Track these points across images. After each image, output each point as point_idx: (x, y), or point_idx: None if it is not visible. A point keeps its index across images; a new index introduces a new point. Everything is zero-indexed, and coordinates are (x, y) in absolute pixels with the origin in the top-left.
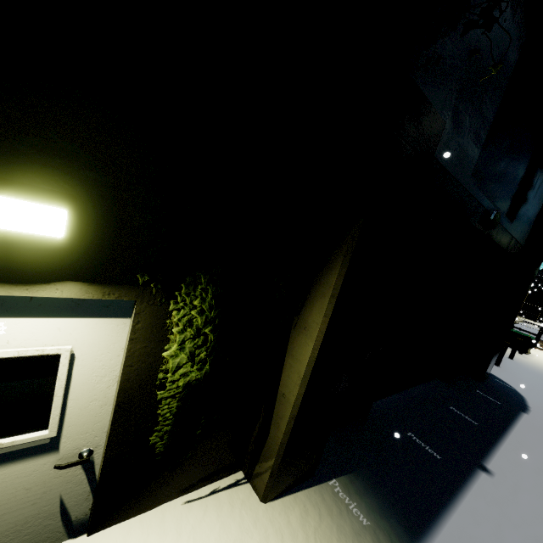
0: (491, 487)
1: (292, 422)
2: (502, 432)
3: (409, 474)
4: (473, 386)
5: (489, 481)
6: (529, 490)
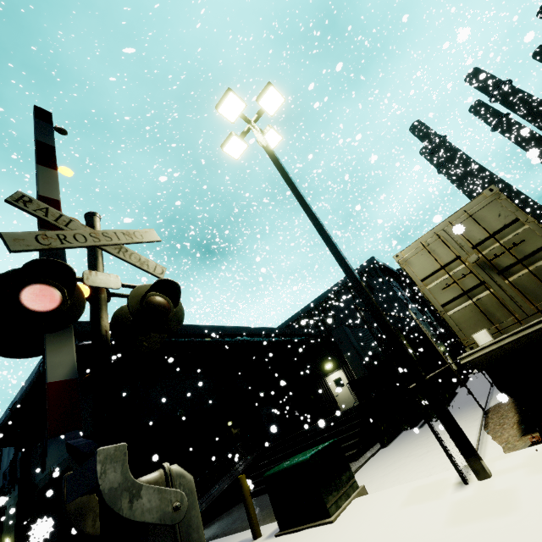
0: None
1: None
2: None
3: None
4: None
5: None
6: None
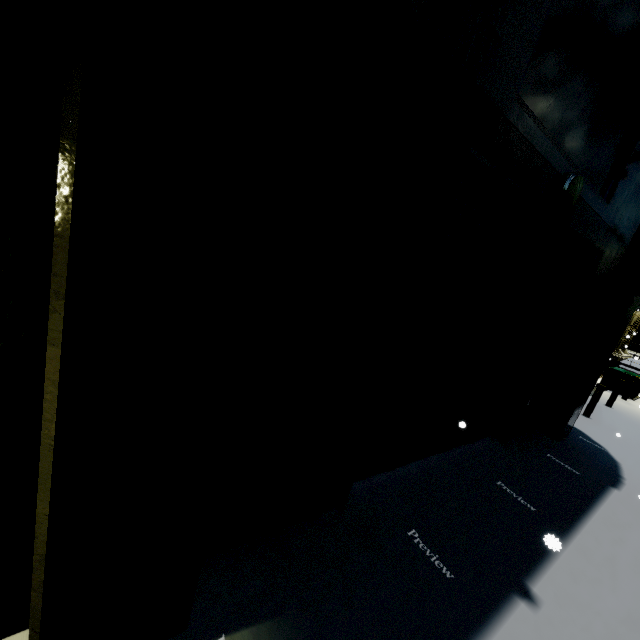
0: (529, 632)
1: (41, 568)
2: (572, 522)
3: (381, 615)
4: (542, 448)
5: (528, 620)
6: (598, 635)
